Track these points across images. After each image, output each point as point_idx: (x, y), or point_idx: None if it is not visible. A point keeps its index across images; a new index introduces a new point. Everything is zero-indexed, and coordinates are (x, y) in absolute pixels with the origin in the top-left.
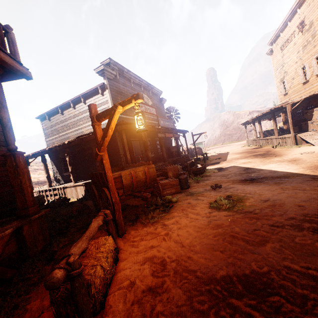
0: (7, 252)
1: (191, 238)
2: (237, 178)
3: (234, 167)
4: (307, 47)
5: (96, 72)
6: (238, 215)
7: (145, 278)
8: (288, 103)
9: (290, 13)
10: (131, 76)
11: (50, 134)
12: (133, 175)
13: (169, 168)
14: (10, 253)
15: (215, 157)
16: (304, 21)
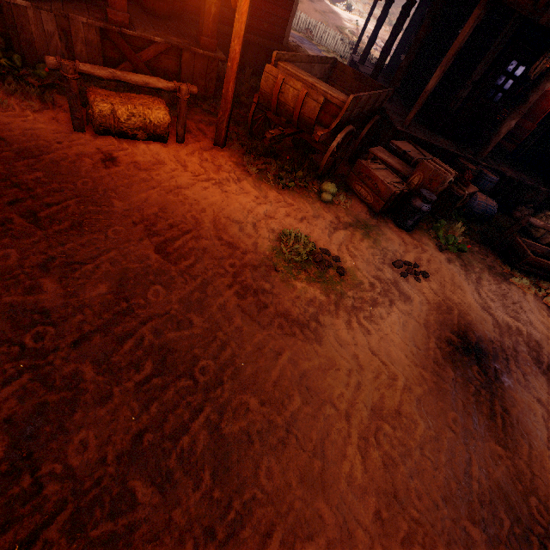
0: (165, 65)
1: (194, 196)
2: (481, 327)
3: None
4: None
5: None
6: (252, 257)
7: (130, 157)
8: None
9: None
10: None
11: None
12: (277, 84)
13: (426, 166)
14: (168, 69)
15: None
16: None
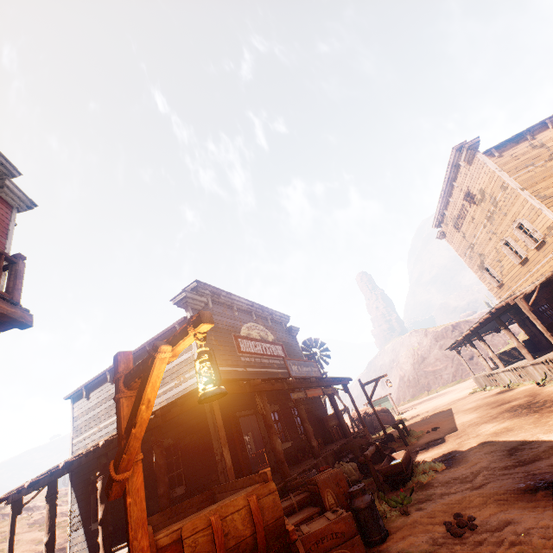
0: None
1: None
2: (505, 485)
3: (479, 448)
4: (495, 218)
5: (173, 303)
6: None
7: None
8: (517, 296)
9: (445, 188)
10: (233, 301)
11: (83, 428)
12: (216, 530)
13: (323, 479)
14: None
15: (425, 427)
16: (470, 192)
